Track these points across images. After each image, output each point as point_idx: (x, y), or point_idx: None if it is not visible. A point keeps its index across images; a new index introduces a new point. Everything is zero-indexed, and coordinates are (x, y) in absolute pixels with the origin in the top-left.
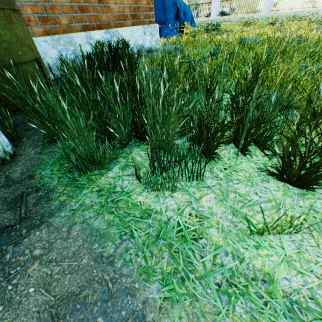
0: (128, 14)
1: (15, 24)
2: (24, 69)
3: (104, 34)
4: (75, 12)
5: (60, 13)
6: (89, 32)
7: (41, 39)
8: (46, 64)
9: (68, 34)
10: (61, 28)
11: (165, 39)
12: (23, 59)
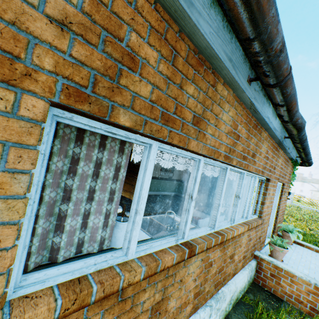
0: None
1: None
2: None
3: None
4: None
5: None
6: None
7: None
8: None
9: None
10: None
11: None
12: None
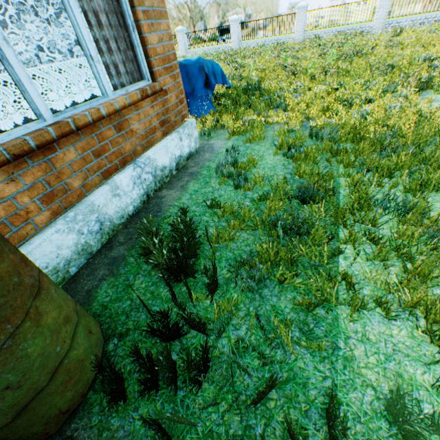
0: (156, 125)
1: (44, 313)
2: (66, 364)
3: (133, 172)
4: (90, 162)
5: (69, 177)
6: (114, 180)
7: (50, 232)
8: (62, 259)
9: (86, 200)
10: (73, 195)
11: (199, 120)
12: (63, 352)
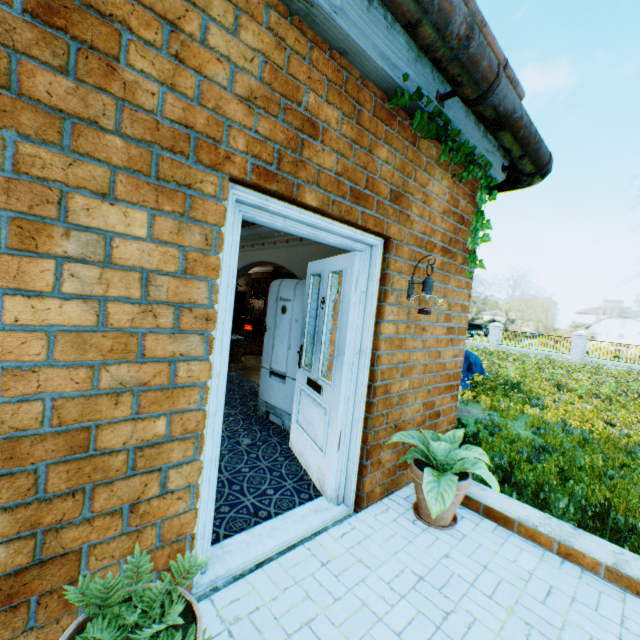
0: None
1: None
2: None
3: None
4: None
5: None
6: None
7: None
8: None
9: None
10: None
11: None
12: None
